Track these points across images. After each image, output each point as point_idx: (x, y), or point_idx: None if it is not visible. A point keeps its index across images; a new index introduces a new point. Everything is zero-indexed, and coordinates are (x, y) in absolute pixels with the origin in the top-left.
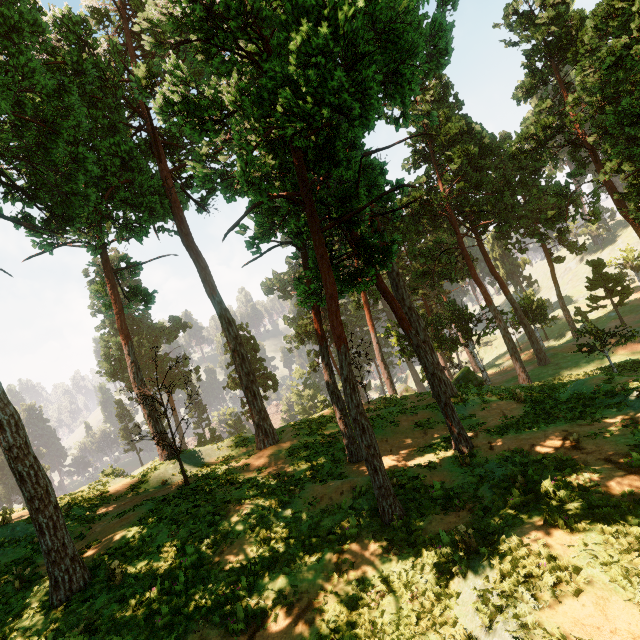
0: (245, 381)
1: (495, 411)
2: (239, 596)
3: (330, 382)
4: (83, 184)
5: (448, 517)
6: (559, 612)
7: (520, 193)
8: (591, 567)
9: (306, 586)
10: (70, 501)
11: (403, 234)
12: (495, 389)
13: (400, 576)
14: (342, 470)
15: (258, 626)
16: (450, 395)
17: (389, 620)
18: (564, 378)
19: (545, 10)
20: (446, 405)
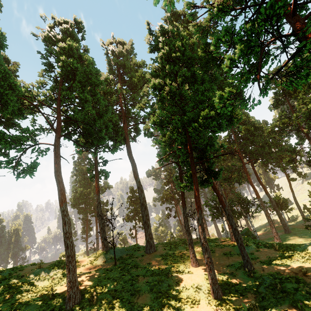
0: (145, 218)
1: (263, 253)
2: None
3: (186, 225)
4: (98, 130)
5: (244, 299)
6: None
7: (272, 147)
8: None
9: None
10: (62, 263)
11: (217, 159)
12: (262, 242)
13: None
14: (189, 270)
15: None
16: None
17: None
18: (299, 242)
19: (282, 78)
20: (241, 245)
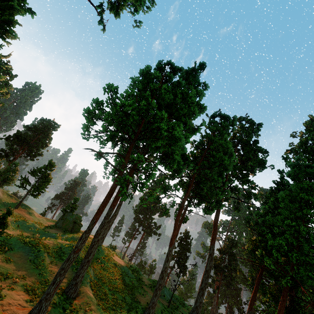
0: (203, 285)
1: None
2: None
3: None
4: None
5: None
6: None
7: None
8: None
9: None
10: (133, 270)
11: None
12: None
13: None
14: None
15: None
16: None
17: None
18: None
19: None
20: None
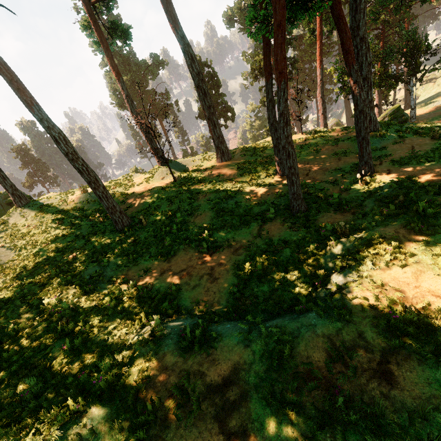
0: (207, 113)
1: (406, 146)
2: (204, 238)
3: (271, 116)
4: None
5: (336, 215)
6: (386, 273)
7: None
8: (423, 255)
9: (240, 239)
10: (114, 184)
11: None
12: (416, 126)
13: (294, 241)
14: (271, 180)
15: (214, 252)
16: (371, 130)
17: (282, 259)
18: None
19: None
20: (363, 139)
